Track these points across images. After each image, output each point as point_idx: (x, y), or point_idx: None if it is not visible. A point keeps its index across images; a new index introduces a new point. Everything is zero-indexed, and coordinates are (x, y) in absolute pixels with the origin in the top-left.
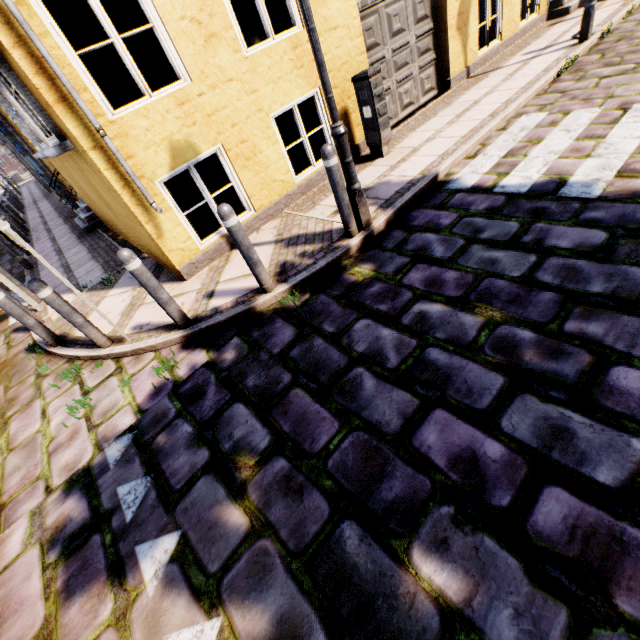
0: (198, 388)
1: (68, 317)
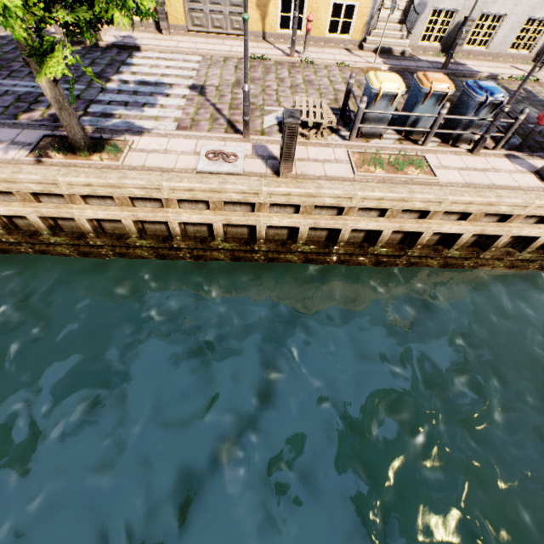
0: None
1: None
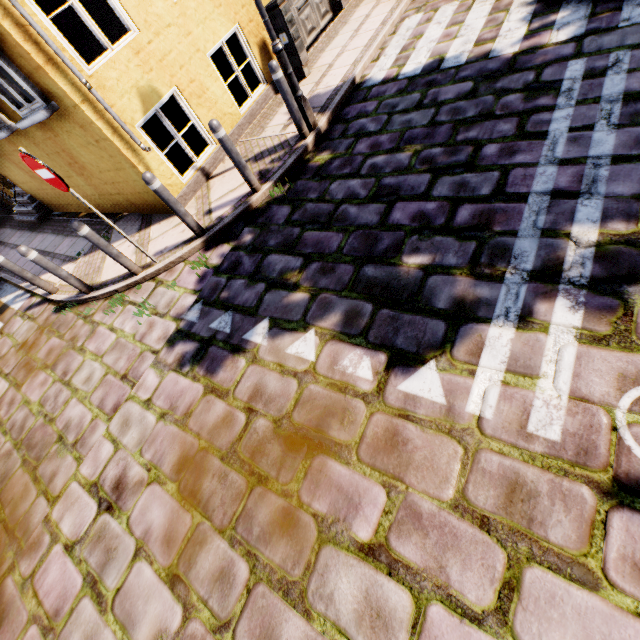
0: (234, 262)
1: (106, 249)
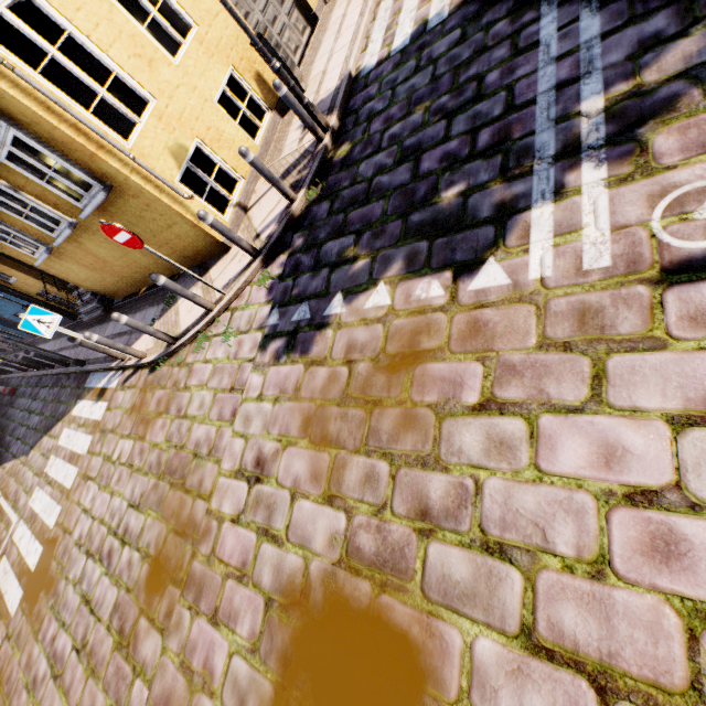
0: (295, 265)
1: (183, 293)
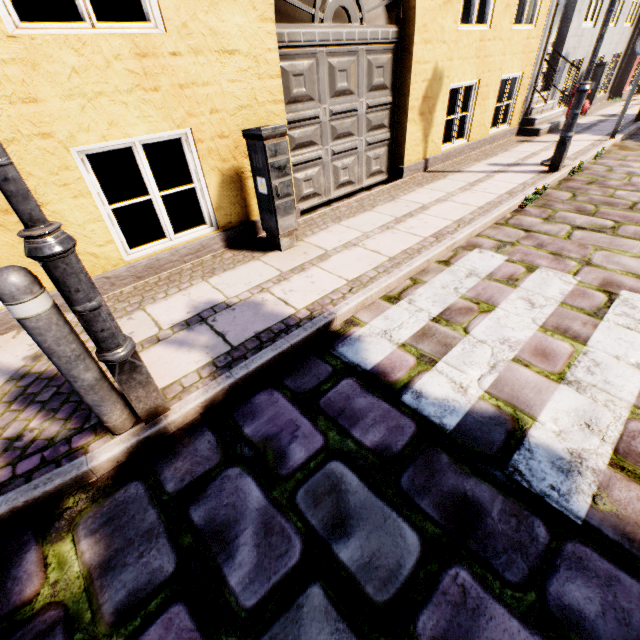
0: None
1: None
